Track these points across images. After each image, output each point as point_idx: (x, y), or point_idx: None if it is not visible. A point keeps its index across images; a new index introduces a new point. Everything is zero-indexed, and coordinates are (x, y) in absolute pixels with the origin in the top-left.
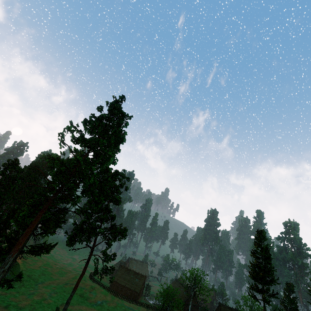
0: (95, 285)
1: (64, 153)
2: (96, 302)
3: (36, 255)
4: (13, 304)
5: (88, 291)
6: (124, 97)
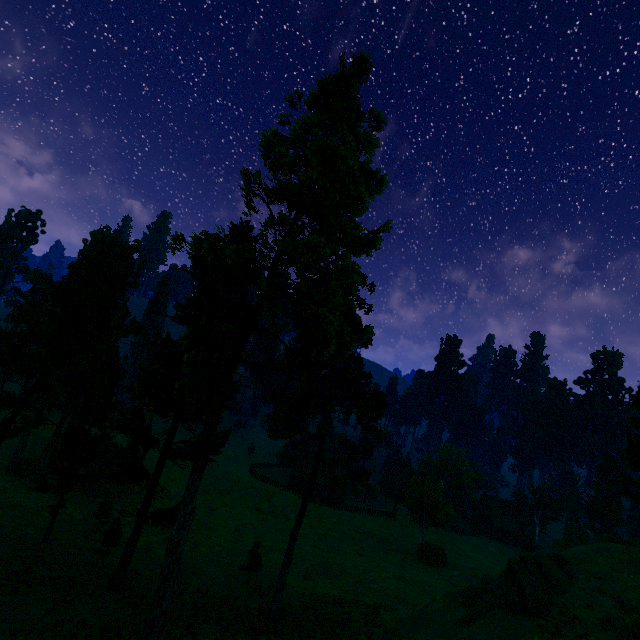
0: (271, 487)
1: (223, 231)
2: (288, 517)
3: (209, 462)
4: (156, 541)
5: (264, 499)
6: (366, 61)
